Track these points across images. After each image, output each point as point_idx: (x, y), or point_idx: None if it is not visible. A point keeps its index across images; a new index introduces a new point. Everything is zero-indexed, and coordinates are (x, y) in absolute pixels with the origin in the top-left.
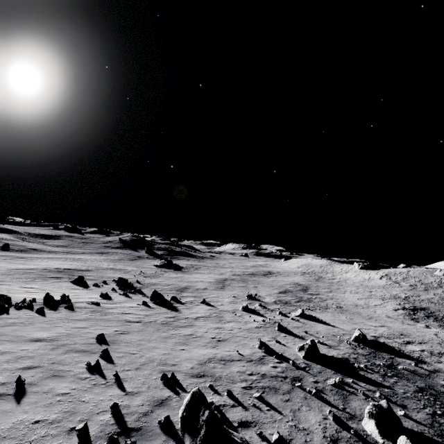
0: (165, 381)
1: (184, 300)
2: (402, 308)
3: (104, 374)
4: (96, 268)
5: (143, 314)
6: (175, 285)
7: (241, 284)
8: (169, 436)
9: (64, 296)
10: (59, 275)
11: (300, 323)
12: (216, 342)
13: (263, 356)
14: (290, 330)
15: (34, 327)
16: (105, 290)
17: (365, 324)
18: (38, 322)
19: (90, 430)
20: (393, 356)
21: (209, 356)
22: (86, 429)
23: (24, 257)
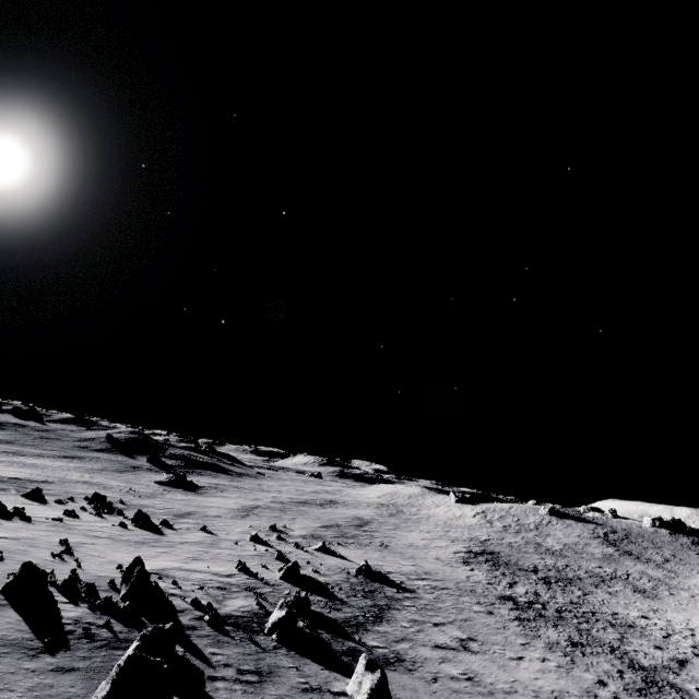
0: (120, 571)
1: (179, 526)
2: (466, 551)
3: (66, 561)
4: (61, 479)
5: (116, 533)
6: (175, 509)
7: (275, 514)
8: (111, 588)
9: (19, 508)
10: (2, 485)
11: (311, 556)
12: (190, 560)
13: (235, 574)
14: (291, 560)
15: None
16: (72, 508)
17: (395, 562)
18: None
19: (55, 577)
20: (384, 586)
21: (174, 566)
22: (52, 576)
23: None
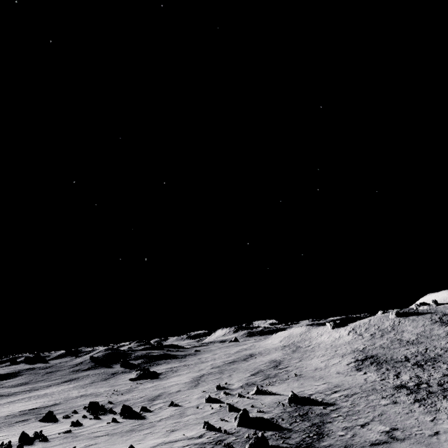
0: None
1: (154, 408)
2: (354, 361)
3: None
4: (65, 399)
5: (111, 429)
6: (148, 395)
7: (217, 376)
8: None
9: (38, 432)
10: (25, 417)
11: (252, 400)
12: (169, 433)
13: (204, 433)
14: (240, 408)
15: None
16: (76, 419)
17: (311, 385)
18: None
19: None
20: (312, 407)
21: (159, 442)
22: None
23: None
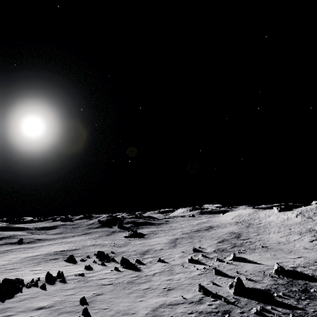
0: None
1: (145, 261)
2: (316, 239)
3: None
4: (82, 246)
5: (114, 277)
6: (139, 250)
7: (189, 241)
8: None
9: (59, 272)
10: (56, 256)
11: (233, 265)
12: (166, 291)
13: (202, 297)
14: (225, 273)
15: (38, 299)
16: (88, 263)
17: (286, 257)
18: (41, 295)
19: None
20: (307, 282)
21: (160, 303)
22: None
23: (33, 246)
